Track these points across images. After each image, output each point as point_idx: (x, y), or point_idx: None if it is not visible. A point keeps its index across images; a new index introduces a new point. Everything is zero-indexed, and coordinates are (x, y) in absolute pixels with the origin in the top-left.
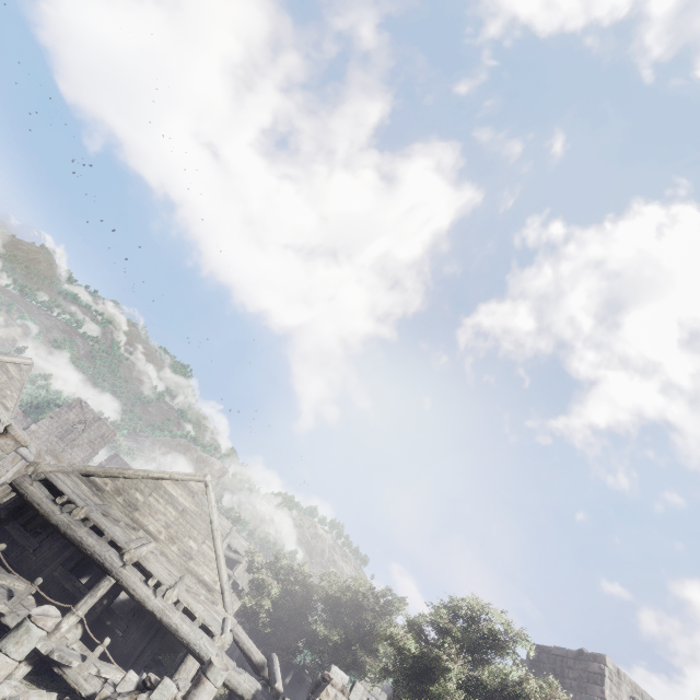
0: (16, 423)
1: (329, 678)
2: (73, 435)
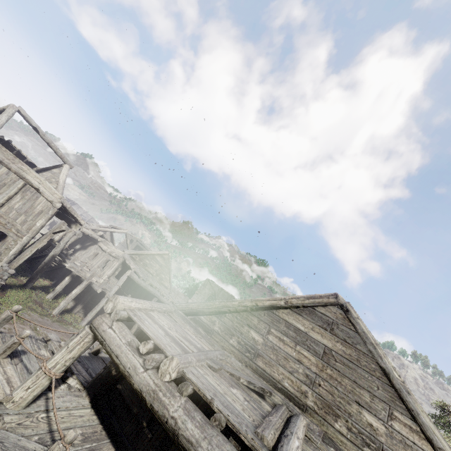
0: (182, 301)
1: None
2: None
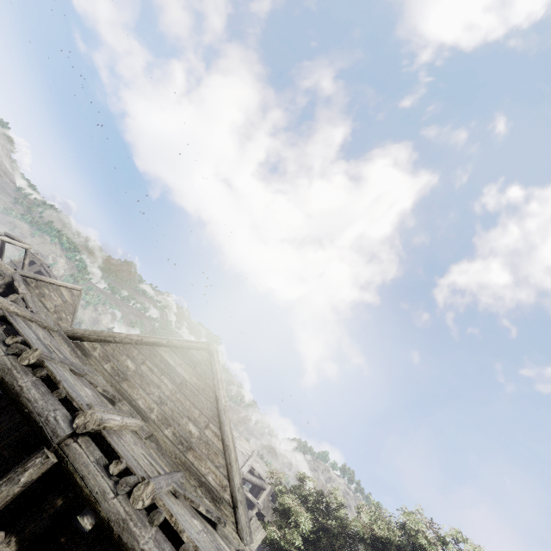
0: None
1: None
2: None
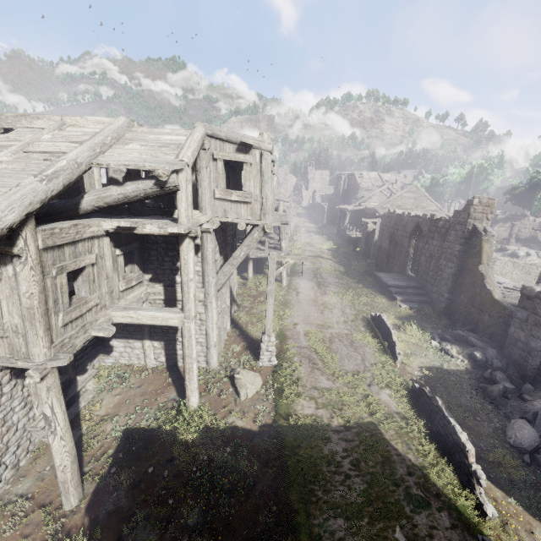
0: None
1: (497, 214)
2: None
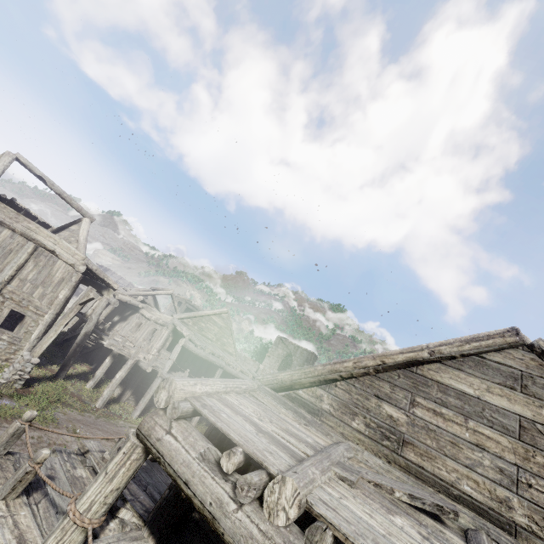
0: (251, 368)
1: None
2: (289, 367)
